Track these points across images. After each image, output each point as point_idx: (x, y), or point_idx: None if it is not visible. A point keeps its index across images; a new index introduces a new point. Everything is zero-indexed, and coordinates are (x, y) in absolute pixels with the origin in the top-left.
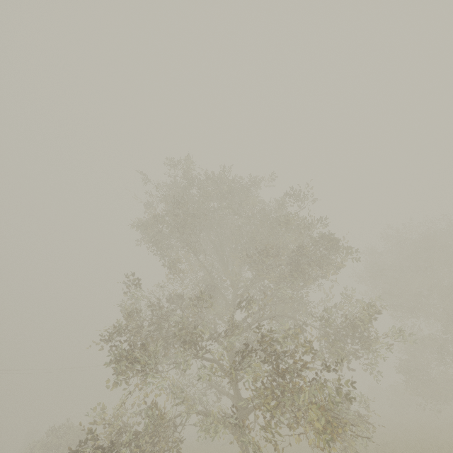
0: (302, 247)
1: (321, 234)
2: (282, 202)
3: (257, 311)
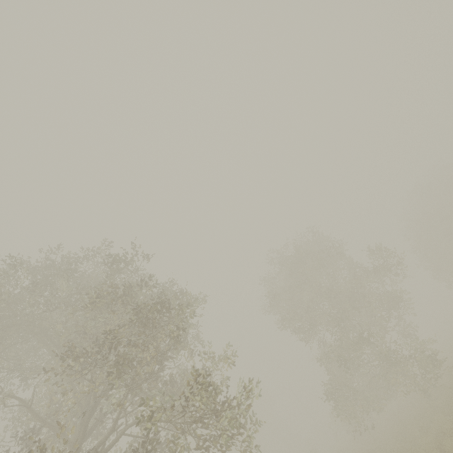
0: (110, 332)
1: (141, 302)
2: (111, 272)
3: (107, 436)
